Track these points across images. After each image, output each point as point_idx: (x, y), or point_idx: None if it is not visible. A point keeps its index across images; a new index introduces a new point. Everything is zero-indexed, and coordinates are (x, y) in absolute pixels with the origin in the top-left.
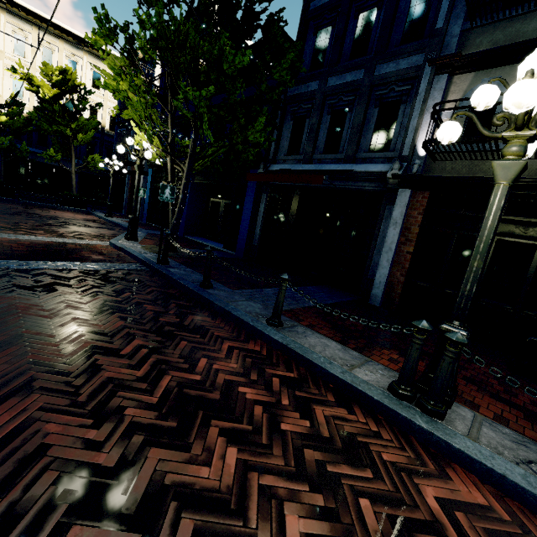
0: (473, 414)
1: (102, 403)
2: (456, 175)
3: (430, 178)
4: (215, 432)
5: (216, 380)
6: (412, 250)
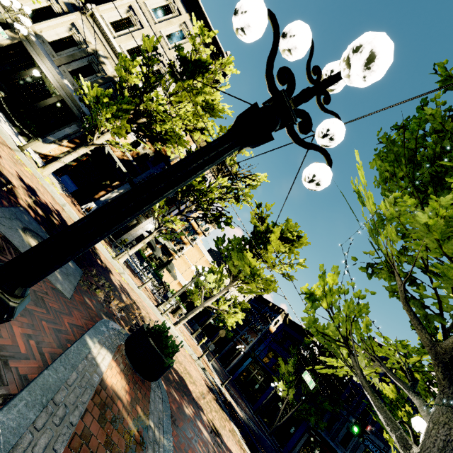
0: None
1: None
2: None
3: None
4: None
5: None
6: None
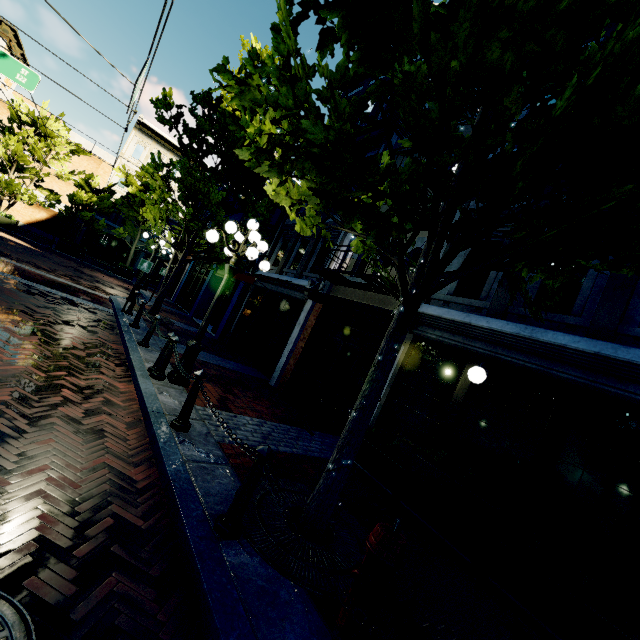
0: (181, 389)
1: (5, 317)
2: (344, 297)
3: (322, 294)
4: (38, 337)
5: (66, 337)
6: (304, 345)
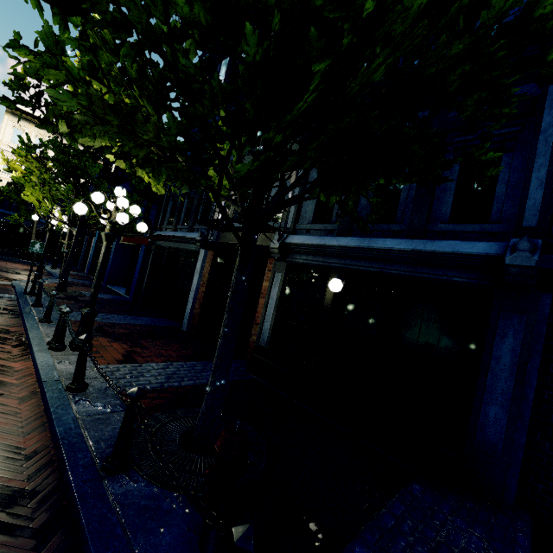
0: None
1: None
2: (230, 241)
3: (211, 242)
4: None
5: None
6: (204, 290)
